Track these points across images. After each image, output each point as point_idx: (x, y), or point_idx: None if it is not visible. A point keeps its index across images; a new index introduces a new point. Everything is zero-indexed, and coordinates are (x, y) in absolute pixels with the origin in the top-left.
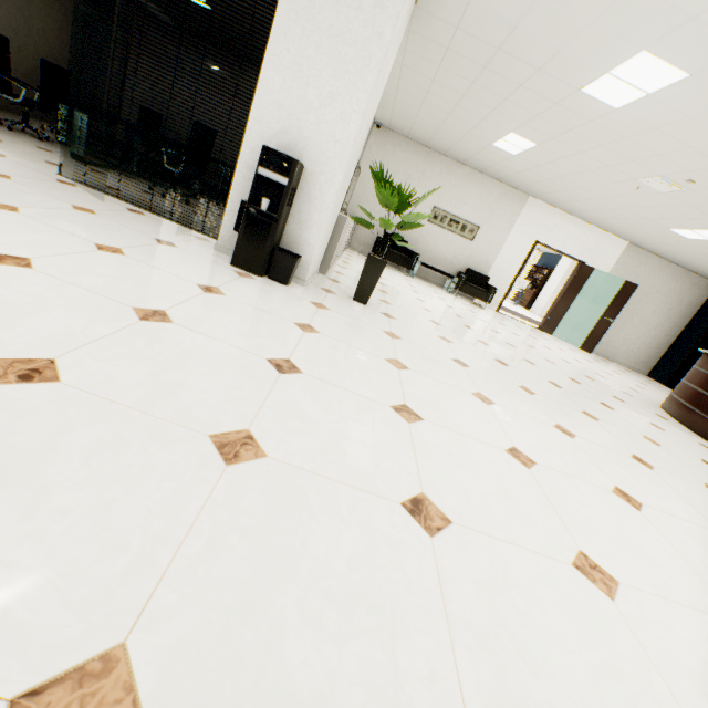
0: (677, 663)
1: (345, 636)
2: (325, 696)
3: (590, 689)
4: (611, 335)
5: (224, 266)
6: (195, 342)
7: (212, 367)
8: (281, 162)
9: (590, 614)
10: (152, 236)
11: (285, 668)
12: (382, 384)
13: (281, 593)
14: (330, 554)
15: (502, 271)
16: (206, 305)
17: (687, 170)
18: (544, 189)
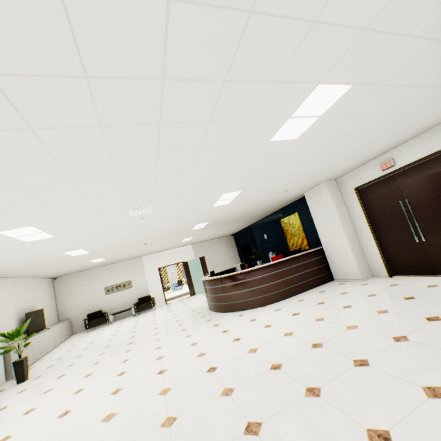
0: None
1: None
2: None
3: None
4: None
5: None
6: None
7: None
8: None
9: None
10: None
11: None
12: None
13: None
14: None
15: (155, 288)
16: None
17: (138, 244)
18: (138, 255)
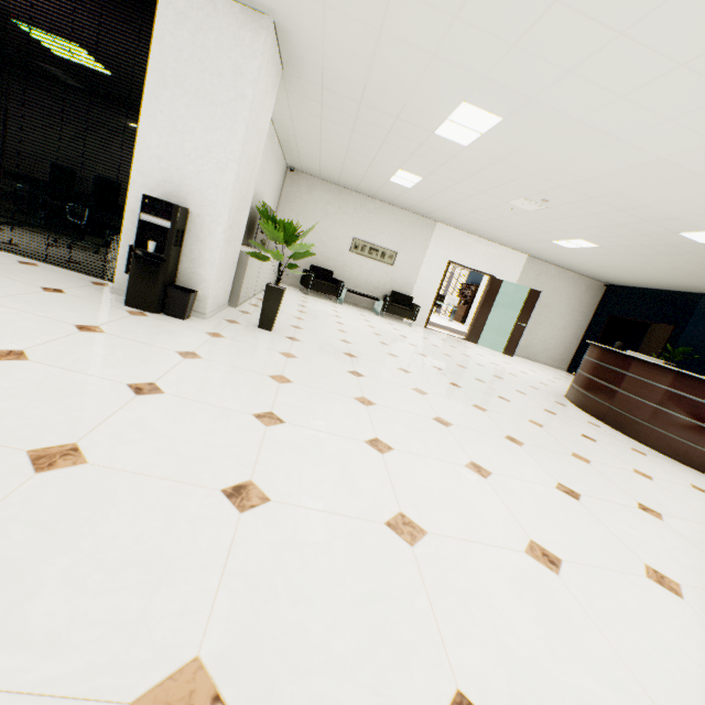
0: (452, 585)
1: (104, 591)
2: (60, 634)
3: (347, 610)
4: (529, 338)
5: (115, 306)
6: (48, 375)
7: (59, 395)
8: (162, 207)
9: (381, 558)
10: (38, 285)
11: (27, 618)
12: (253, 397)
13: (50, 565)
14: (119, 533)
15: (424, 290)
16: (76, 343)
17: (538, 192)
18: (446, 215)
